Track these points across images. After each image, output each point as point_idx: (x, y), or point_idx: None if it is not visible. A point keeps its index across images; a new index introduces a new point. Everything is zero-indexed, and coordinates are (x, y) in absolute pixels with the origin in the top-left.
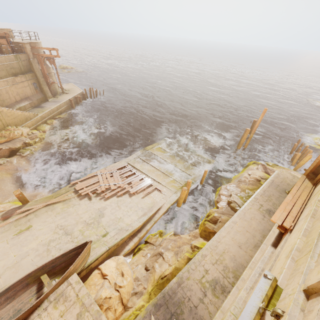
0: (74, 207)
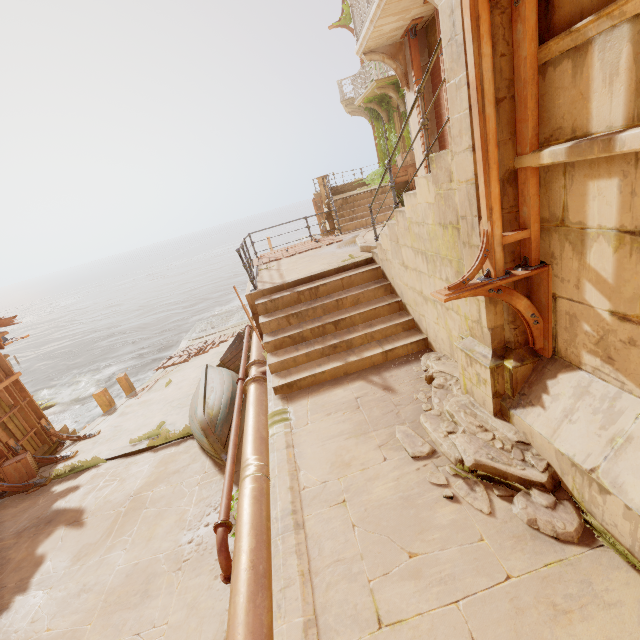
0: (187, 366)
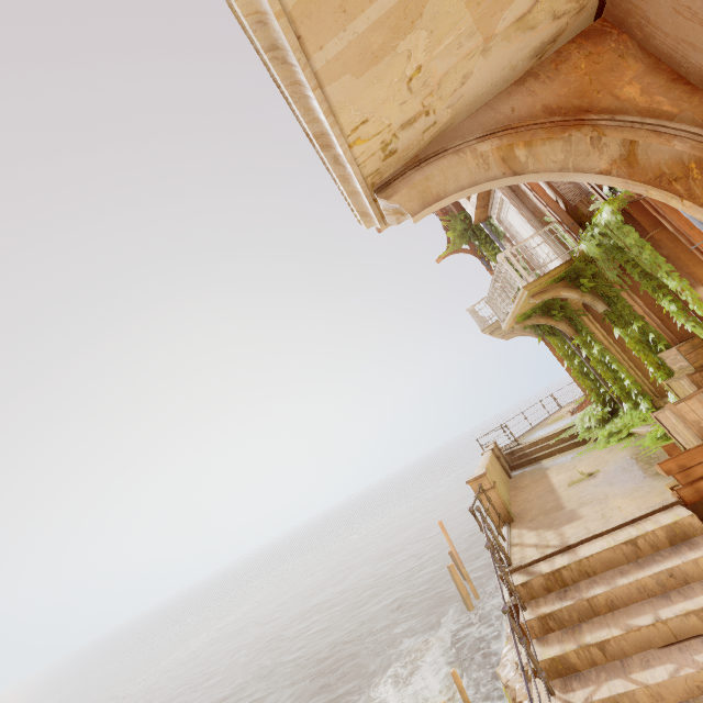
0: None
